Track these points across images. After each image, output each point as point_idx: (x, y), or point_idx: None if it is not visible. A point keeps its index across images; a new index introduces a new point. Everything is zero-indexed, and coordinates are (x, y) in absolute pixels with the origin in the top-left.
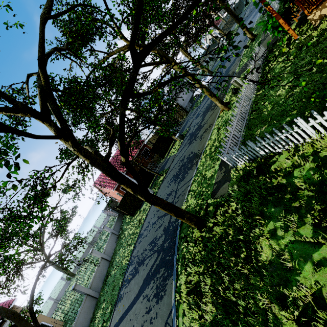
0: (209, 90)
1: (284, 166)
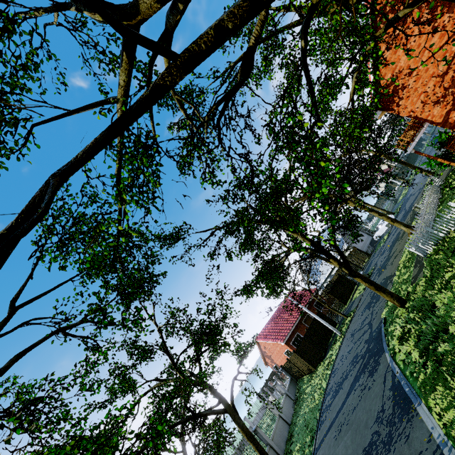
0: (389, 217)
1: None
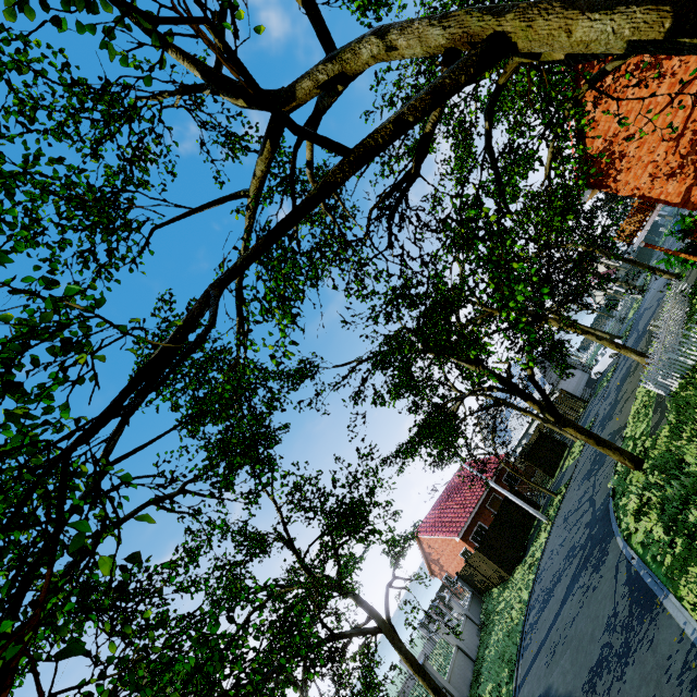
0: (612, 342)
1: None
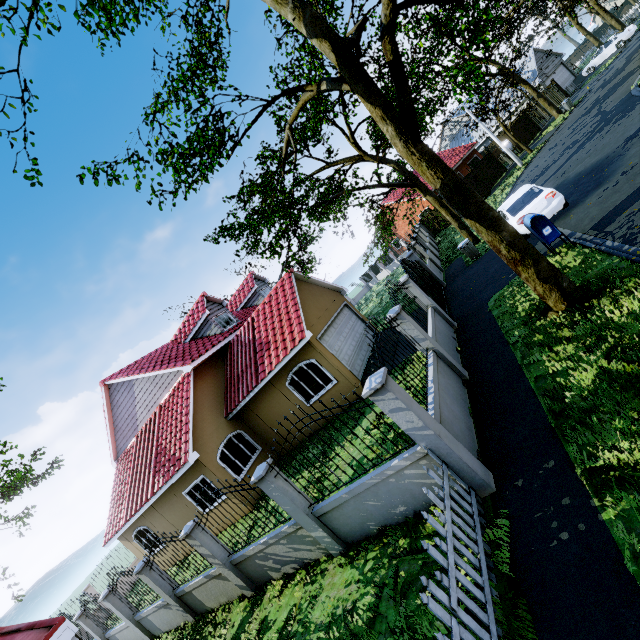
0: None
1: None
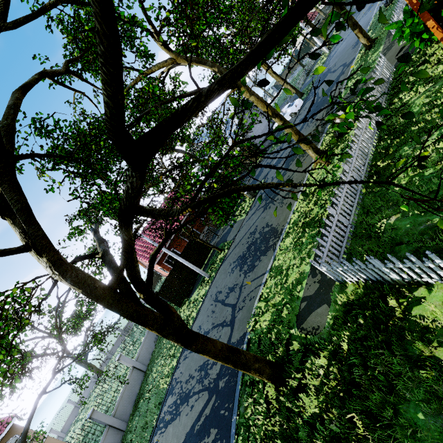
0: (298, 132)
1: (442, 323)
